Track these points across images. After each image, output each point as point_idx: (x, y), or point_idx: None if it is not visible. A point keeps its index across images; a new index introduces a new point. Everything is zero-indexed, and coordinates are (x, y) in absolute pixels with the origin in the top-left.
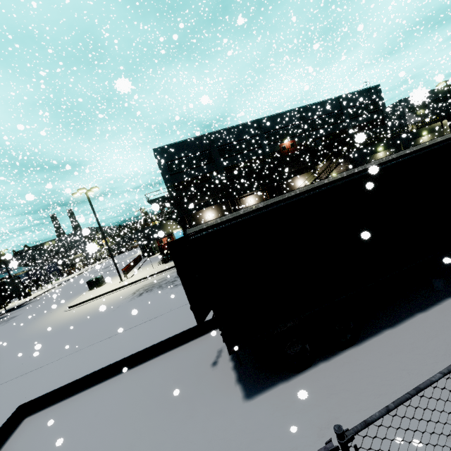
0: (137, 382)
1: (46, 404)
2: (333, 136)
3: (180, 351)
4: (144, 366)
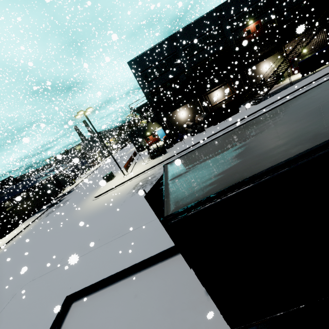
0: (143, 292)
1: (84, 293)
2: (305, 3)
3: (174, 262)
4: (147, 273)
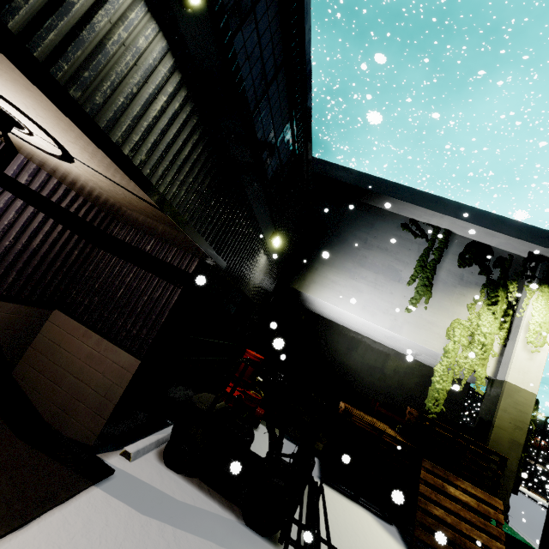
0: None
1: None
2: None
3: None
4: None
